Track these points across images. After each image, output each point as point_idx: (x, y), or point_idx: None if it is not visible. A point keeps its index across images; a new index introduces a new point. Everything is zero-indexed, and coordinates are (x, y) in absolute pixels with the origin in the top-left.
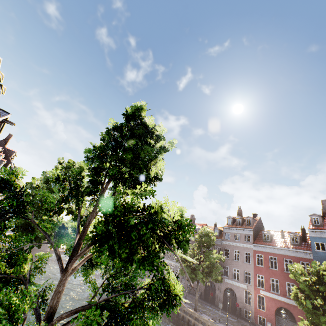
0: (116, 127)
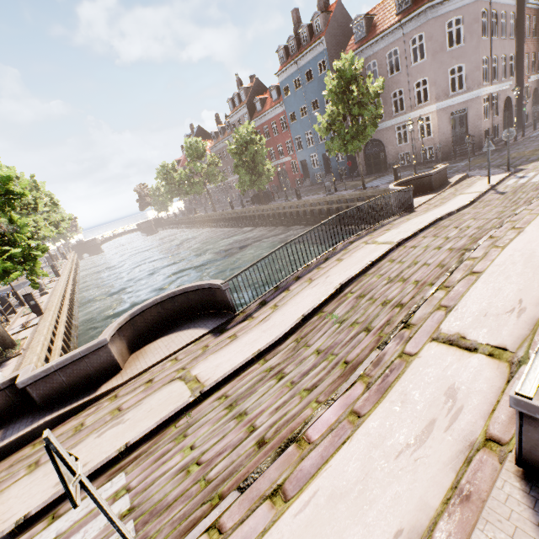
0: None
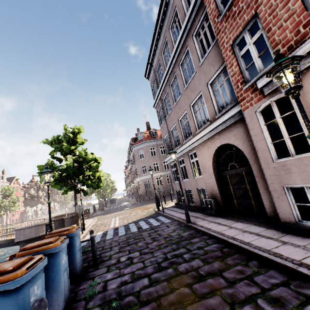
0: (2, 190)
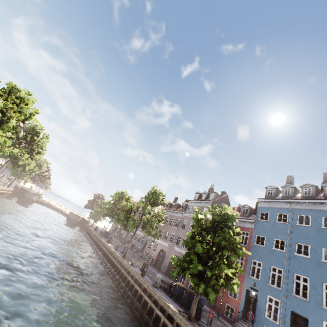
0: None
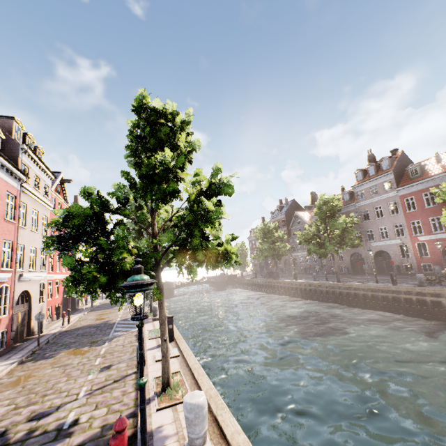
0: (134, 125)
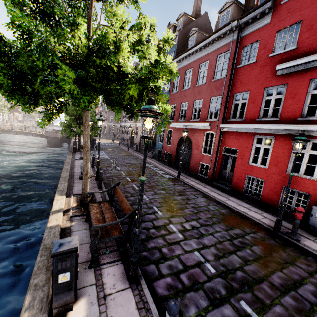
0: None
